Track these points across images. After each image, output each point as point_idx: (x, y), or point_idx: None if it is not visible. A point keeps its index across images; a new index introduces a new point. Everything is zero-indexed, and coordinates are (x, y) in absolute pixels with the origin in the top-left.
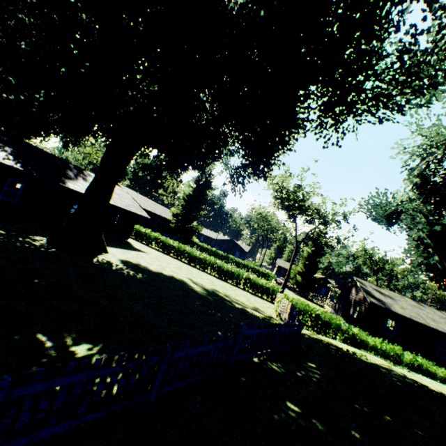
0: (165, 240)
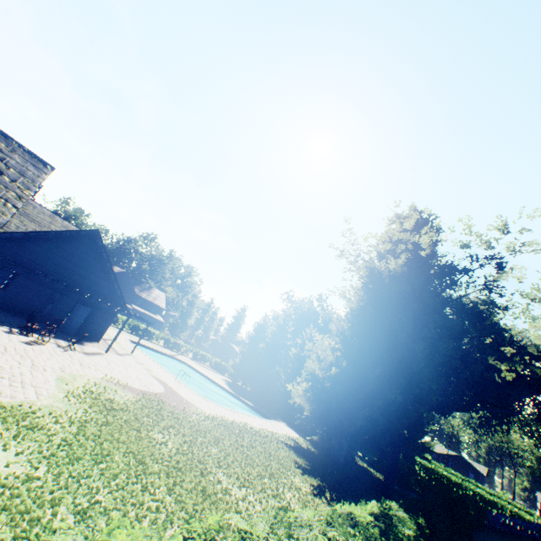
0: (423, 462)
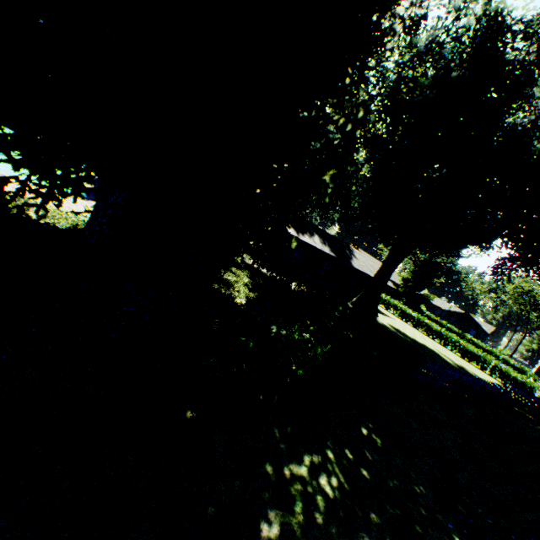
0: (404, 309)
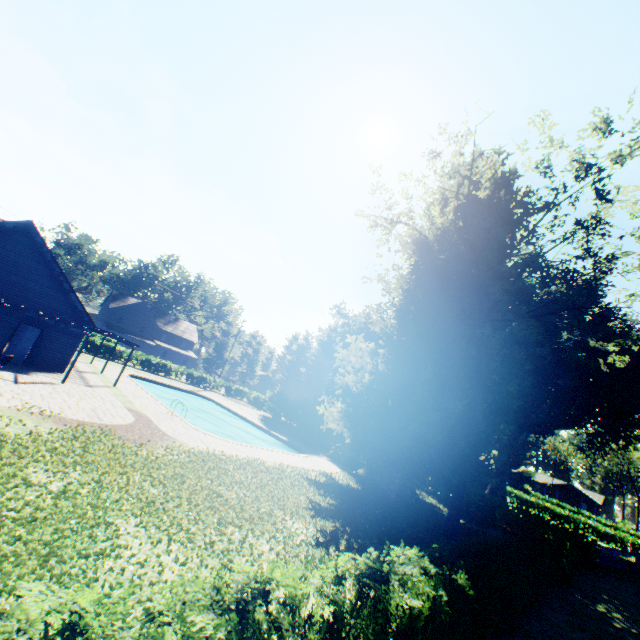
0: (519, 494)
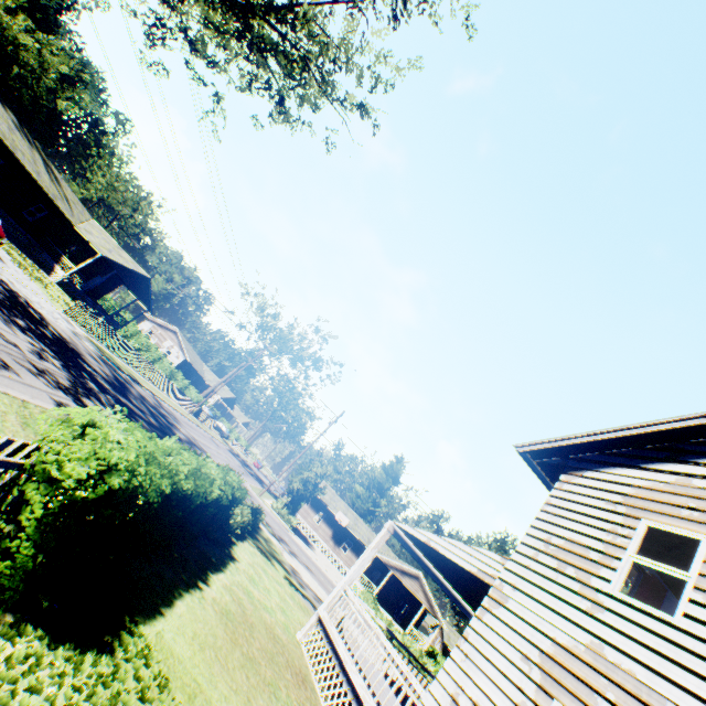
0: None
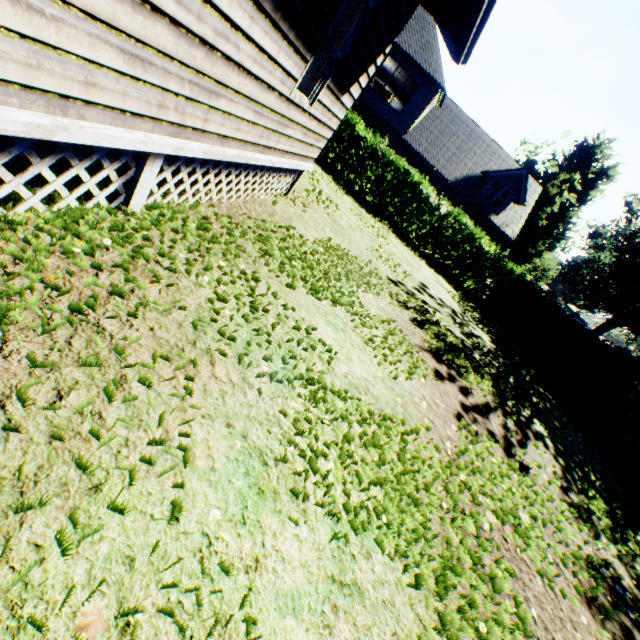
0: None
